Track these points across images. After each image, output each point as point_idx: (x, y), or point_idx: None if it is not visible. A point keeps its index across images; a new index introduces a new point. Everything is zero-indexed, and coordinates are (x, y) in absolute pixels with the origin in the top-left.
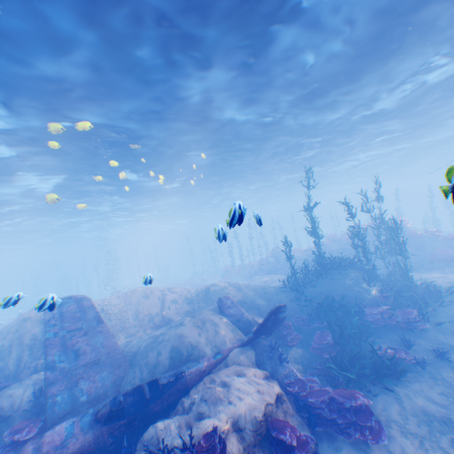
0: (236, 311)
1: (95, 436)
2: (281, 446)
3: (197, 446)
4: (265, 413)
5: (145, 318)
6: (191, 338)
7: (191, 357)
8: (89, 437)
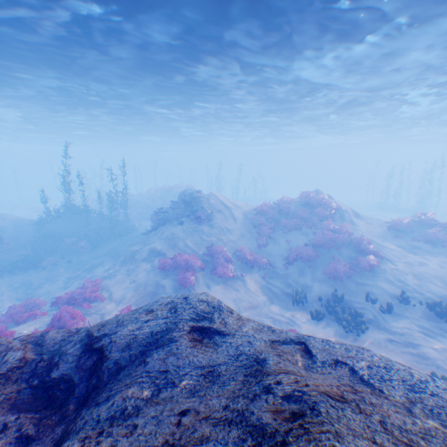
0: None
1: None
2: None
3: None
4: None
5: None
6: None
7: None
8: None
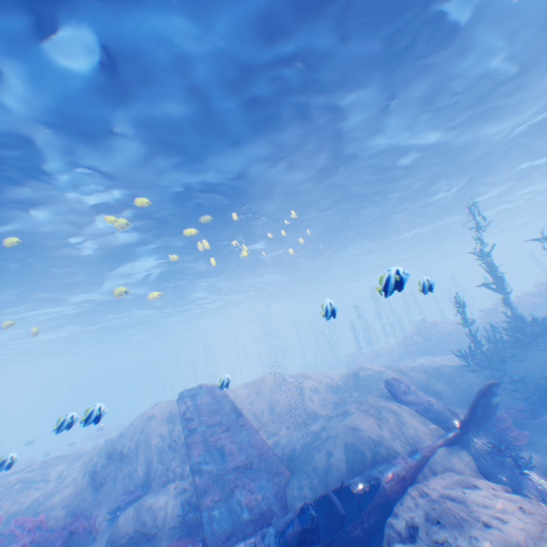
0: (417, 396)
1: None
2: None
3: None
4: None
5: (284, 412)
6: (371, 433)
7: (378, 459)
8: None
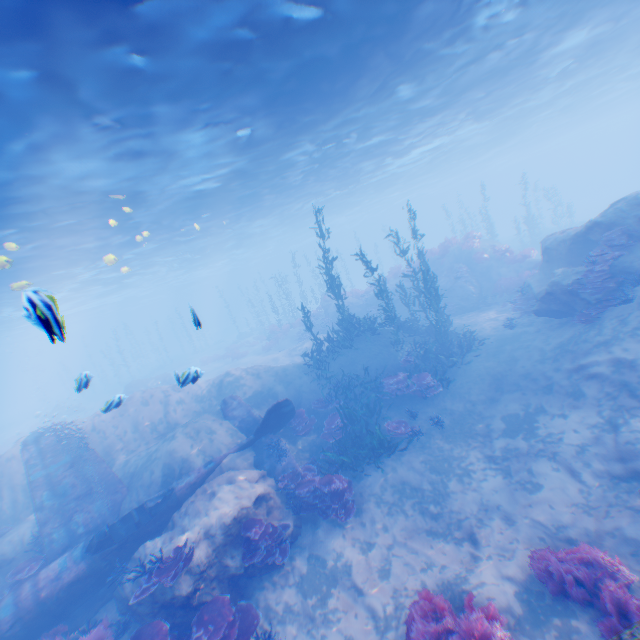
0: (240, 409)
1: (89, 564)
2: (250, 541)
3: (168, 558)
4: (238, 518)
5: (149, 429)
6: (185, 453)
7: (184, 472)
8: (83, 566)
